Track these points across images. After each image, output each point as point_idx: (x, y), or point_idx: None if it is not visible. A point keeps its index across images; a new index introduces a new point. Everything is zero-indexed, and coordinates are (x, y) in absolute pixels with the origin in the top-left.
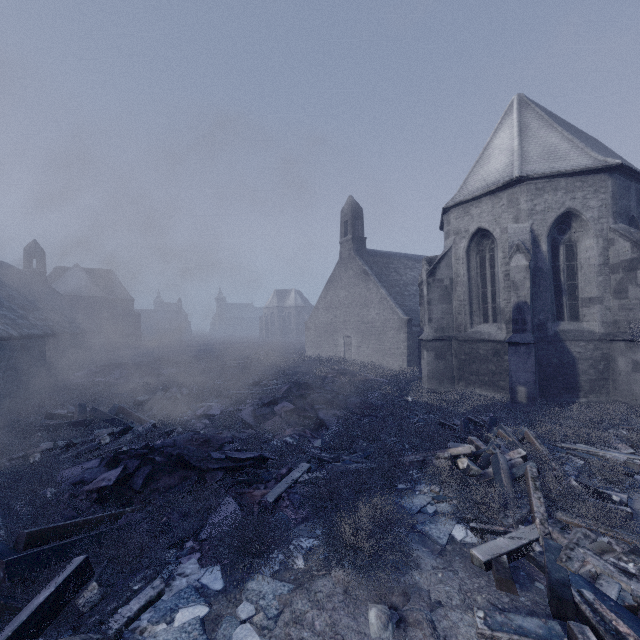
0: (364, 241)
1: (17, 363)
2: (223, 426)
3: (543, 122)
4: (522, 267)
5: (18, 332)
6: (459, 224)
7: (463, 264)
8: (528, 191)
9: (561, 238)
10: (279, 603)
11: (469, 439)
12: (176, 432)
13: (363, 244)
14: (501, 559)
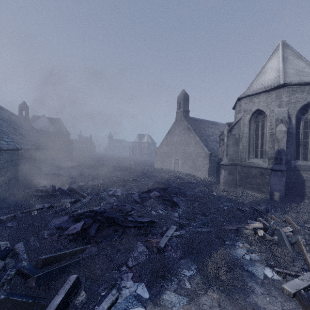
0: (188, 112)
1: (19, 162)
2: (125, 202)
3: (296, 56)
4: (283, 131)
5: (20, 146)
6: (246, 106)
7: (247, 127)
8: (288, 91)
9: (302, 117)
10: (184, 309)
11: (258, 219)
12: (102, 203)
13: (188, 114)
14: (301, 292)
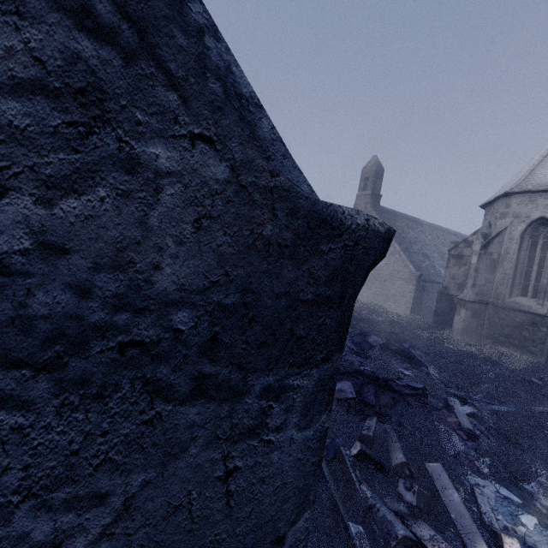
0: (379, 198)
1: None
2: None
3: None
4: None
5: None
6: (521, 209)
7: (516, 244)
8: None
9: None
10: None
11: None
12: None
13: (378, 200)
14: None
